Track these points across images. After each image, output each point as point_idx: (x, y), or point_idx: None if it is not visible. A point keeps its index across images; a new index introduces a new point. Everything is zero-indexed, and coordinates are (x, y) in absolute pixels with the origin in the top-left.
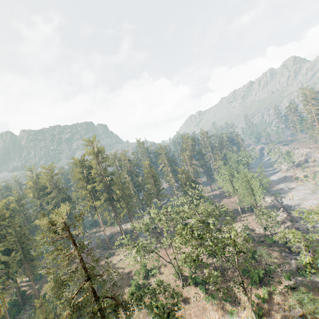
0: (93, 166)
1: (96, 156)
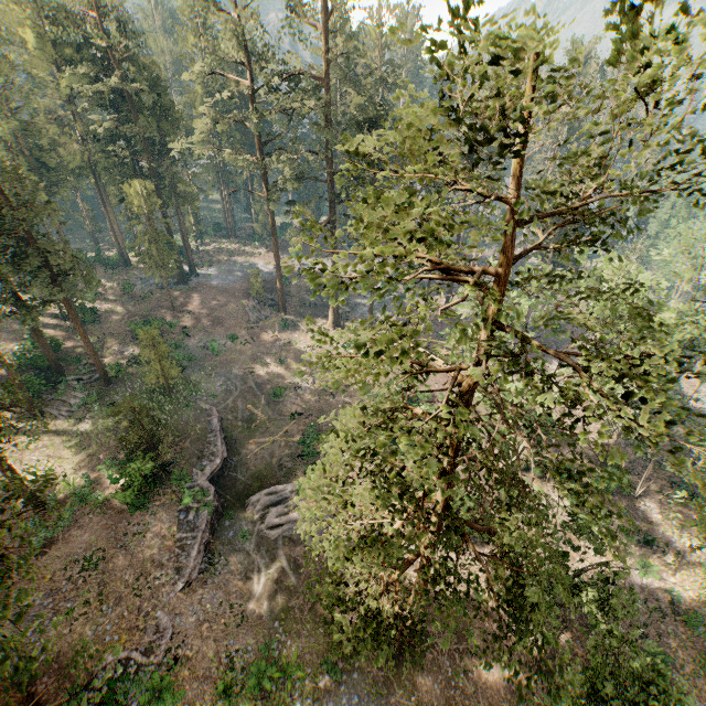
0: None
1: None
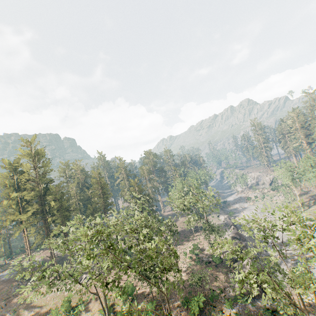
0: (25, 169)
1: (34, 159)
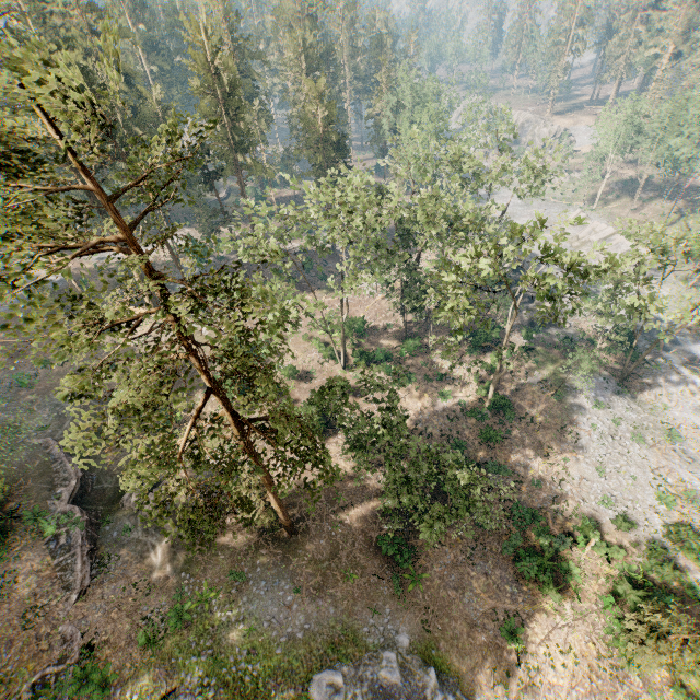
0: None
1: None
